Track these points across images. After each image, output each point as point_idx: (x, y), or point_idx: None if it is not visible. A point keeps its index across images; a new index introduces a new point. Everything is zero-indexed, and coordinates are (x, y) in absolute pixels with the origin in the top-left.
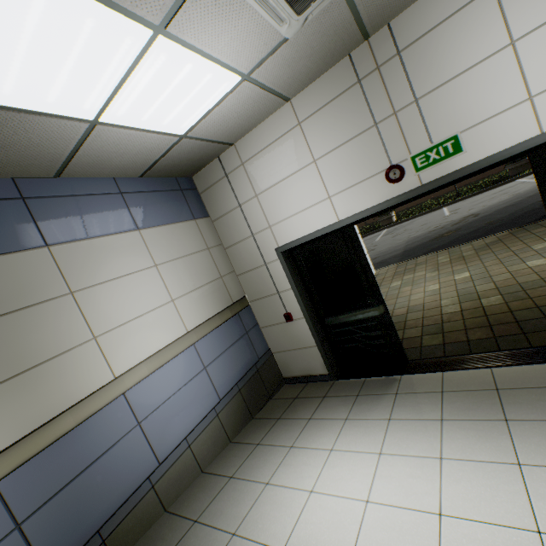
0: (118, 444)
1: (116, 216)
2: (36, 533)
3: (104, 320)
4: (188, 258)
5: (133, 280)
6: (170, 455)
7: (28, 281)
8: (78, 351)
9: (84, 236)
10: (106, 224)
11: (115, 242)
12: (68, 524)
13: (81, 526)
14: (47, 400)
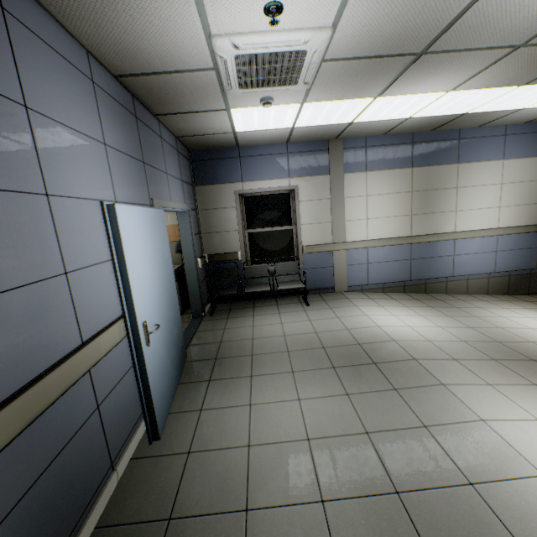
0: (443, 257)
1: (494, 150)
2: (412, 265)
3: (462, 205)
4: (525, 183)
5: (484, 189)
6: (458, 276)
7: (445, 179)
8: (447, 214)
9: (474, 161)
10: (486, 155)
11: (486, 166)
12: (419, 270)
13: (422, 274)
14: (431, 227)
